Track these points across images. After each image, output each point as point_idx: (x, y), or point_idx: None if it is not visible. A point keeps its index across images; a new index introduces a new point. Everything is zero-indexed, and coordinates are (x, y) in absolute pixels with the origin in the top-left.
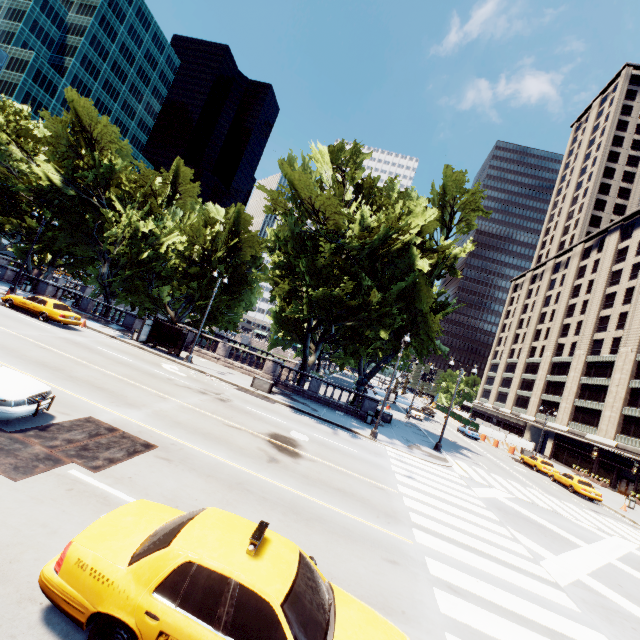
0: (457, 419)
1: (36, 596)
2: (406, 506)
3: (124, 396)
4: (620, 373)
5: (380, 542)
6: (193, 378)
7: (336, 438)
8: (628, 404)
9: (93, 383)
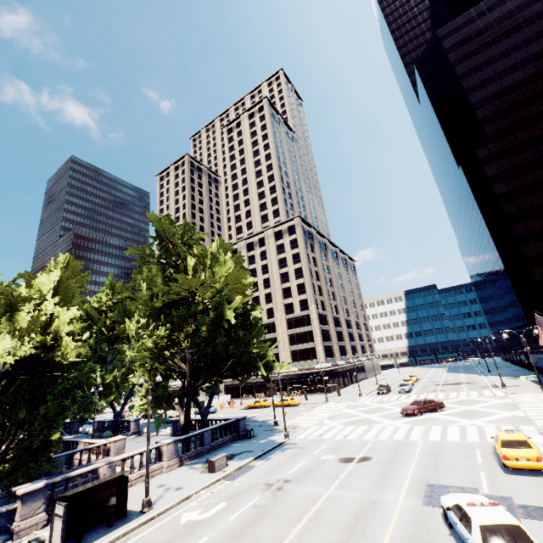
0: None
1: (542, 479)
2: (388, 439)
3: (359, 508)
4: None
5: (431, 445)
6: (227, 499)
7: (310, 448)
8: None
9: (350, 525)
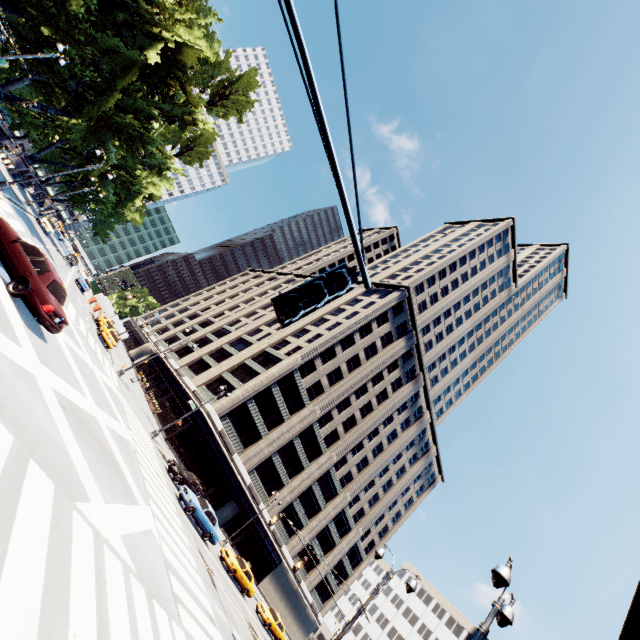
0: (94, 288)
1: None
2: None
3: None
4: (227, 338)
5: None
6: None
7: None
8: (211, 355)
9: None
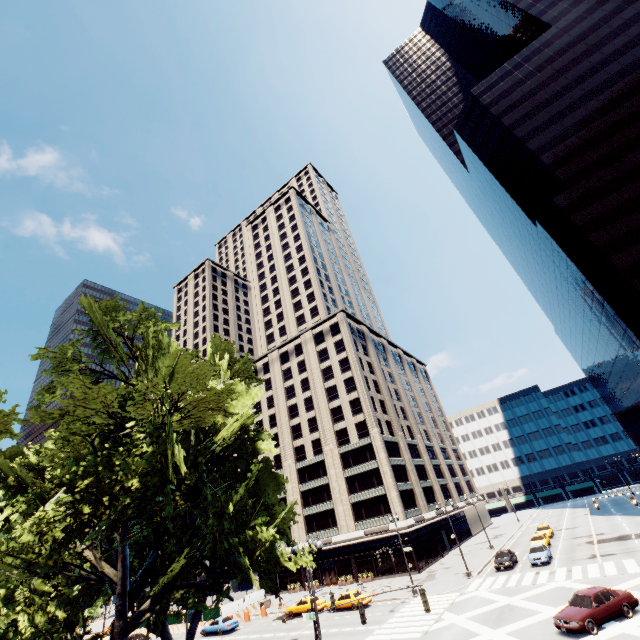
0: (173, 621)
1: None
2: None
3: None
4: (291, 483)
5: None
6: None
7: None
8: (304, 506)
9: None
